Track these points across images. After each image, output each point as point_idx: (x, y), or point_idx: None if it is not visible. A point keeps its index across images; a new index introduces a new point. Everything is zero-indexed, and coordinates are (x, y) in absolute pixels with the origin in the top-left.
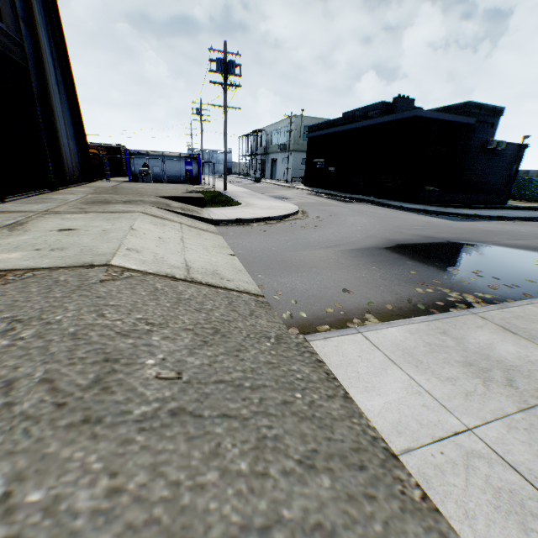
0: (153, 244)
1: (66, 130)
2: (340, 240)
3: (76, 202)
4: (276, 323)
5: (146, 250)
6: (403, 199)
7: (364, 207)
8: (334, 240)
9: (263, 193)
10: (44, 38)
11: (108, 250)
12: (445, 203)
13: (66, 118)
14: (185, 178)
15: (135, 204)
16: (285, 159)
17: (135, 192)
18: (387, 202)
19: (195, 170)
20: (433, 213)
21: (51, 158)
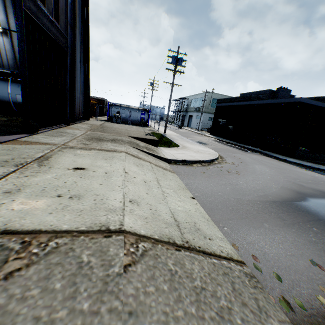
0: (143, 190)
1: (80, 89)
2: (263, 190)
3: (81, 137)
4: (285, 322)
5: (142, 200)
6: (283, 153)
7: (258, 156)
8: (259, 189)
9: (187, 137)
10: (78, 36)
11: (115, 202)
12: (313, 159)
13: (81, 82)
14: (139, 122)
15: (119, 143)
16: (198, 116)
17: (115, 131)
18: (272, 154)
19: (146, 118)
20: (309, 167)
21: (69, 105)
